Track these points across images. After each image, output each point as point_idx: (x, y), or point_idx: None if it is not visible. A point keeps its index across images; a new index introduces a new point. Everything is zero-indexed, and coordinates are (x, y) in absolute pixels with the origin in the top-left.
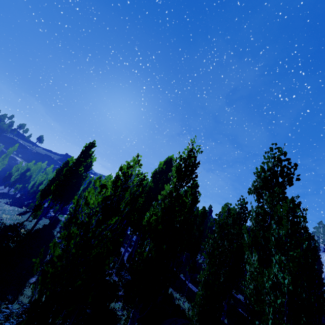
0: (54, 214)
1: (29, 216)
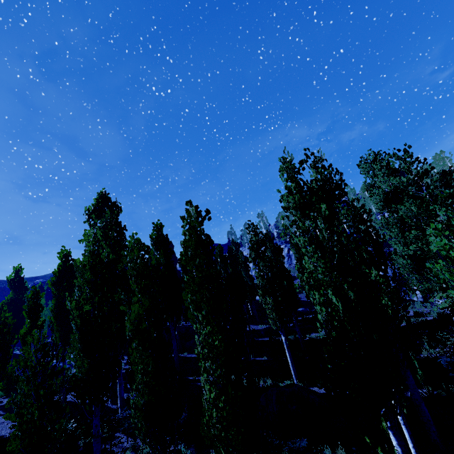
0: None
1: None
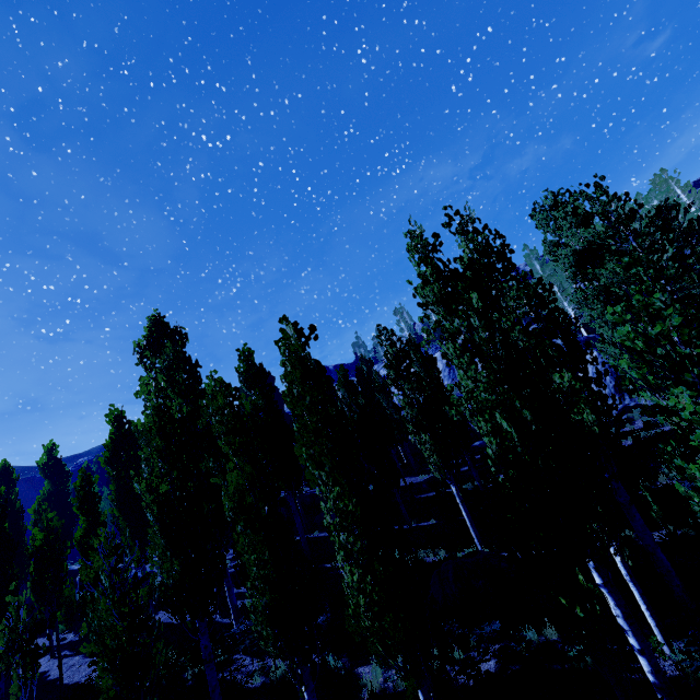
0: None
1: None
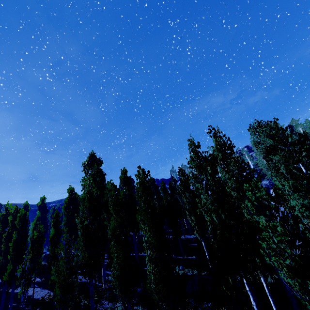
0: None
1: None
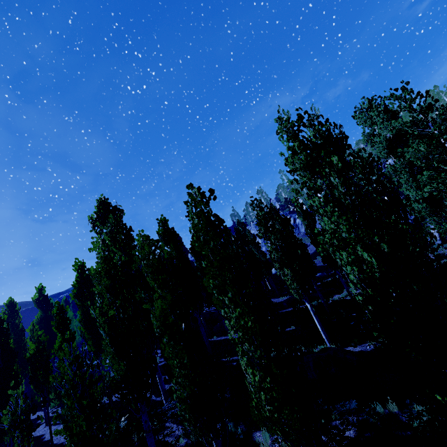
0: None
1: None
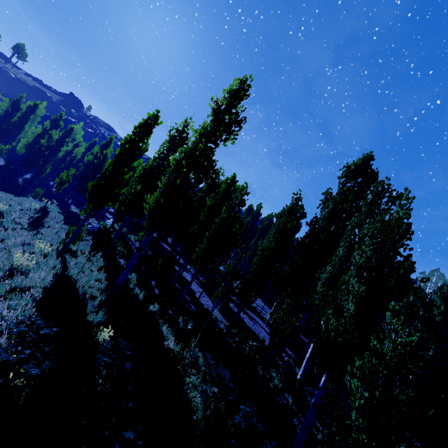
0: (95, 223)
1: (67, 244)
